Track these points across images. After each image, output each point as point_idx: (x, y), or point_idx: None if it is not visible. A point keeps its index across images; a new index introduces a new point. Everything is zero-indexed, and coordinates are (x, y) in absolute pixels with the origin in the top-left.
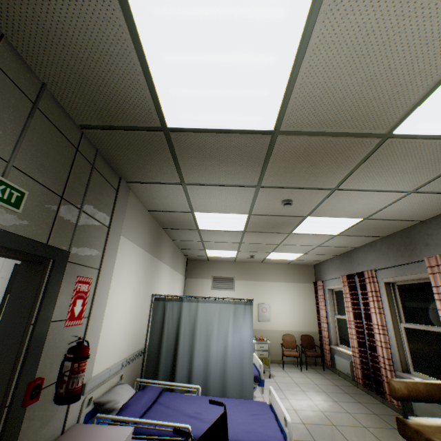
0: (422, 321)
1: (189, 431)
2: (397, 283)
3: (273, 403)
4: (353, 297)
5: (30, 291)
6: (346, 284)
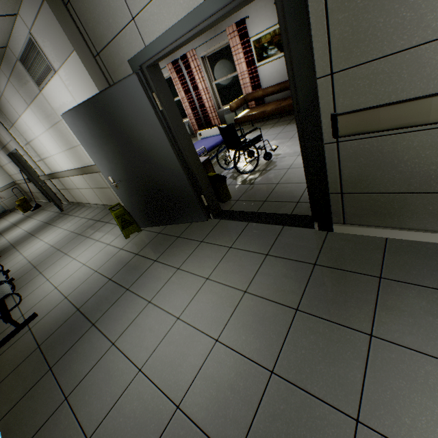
0: (223, 75)
1: (205, 148)
2: (207, 56)
3: (206, 135)
4: (181, 79)
5: (164, 86)
6: (174, 70)
